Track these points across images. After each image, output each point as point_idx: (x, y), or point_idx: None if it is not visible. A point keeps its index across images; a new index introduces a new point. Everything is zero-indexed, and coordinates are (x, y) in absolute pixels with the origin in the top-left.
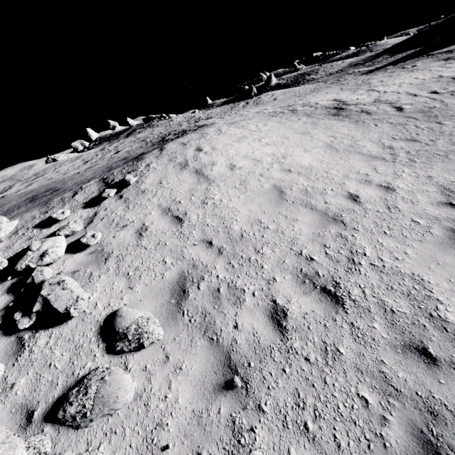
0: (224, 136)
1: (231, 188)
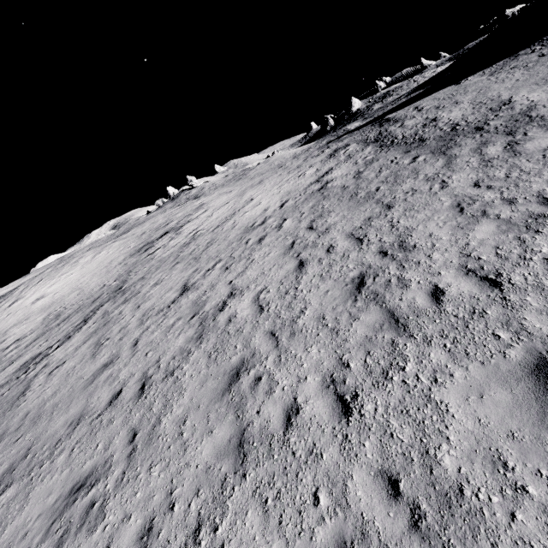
0: (70, 266)
1: (3, 317)
